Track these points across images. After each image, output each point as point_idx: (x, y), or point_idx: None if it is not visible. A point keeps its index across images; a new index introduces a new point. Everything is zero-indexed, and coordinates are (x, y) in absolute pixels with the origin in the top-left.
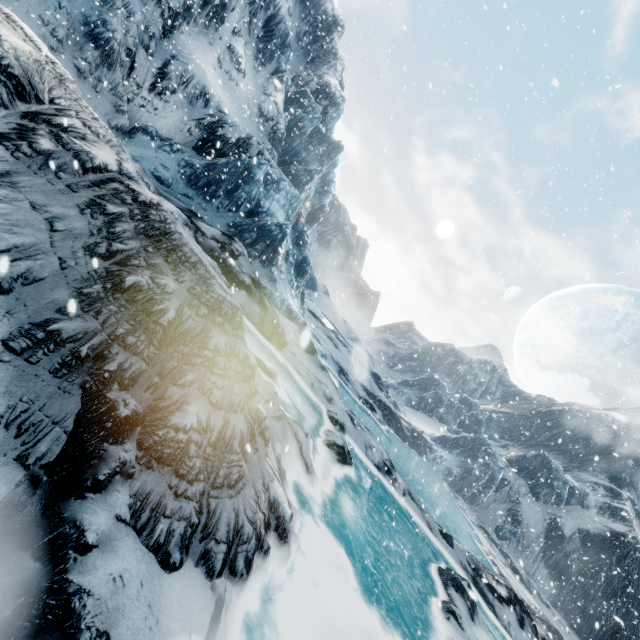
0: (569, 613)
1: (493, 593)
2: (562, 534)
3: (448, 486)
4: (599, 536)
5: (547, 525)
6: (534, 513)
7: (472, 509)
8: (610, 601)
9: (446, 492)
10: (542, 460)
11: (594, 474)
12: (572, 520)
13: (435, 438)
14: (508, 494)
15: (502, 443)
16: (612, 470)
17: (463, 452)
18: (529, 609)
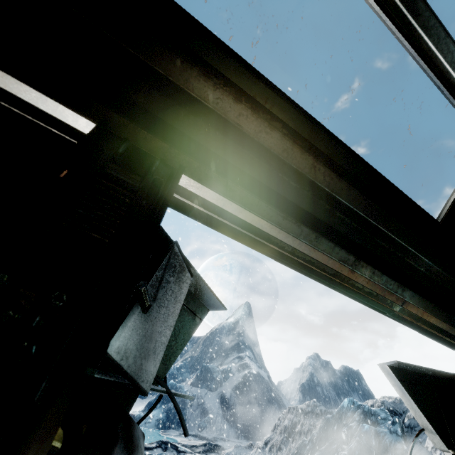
0: (245, 434)
1: (147, 449)
2: (227, 398)
3: (161, 430)
4: (240, 383)
5: (220, 400)
6: (212, 400)
7: (181, 430)
8: (255, 409)
9: (155, 434)
10: (205, 369)
11: (232, 355)
12: (229, 386)
13: (144, 408)
14: (197, 402)
15: (192, 377)
16: (237, 347)
17: (163, 401)
18: (196, 446)
